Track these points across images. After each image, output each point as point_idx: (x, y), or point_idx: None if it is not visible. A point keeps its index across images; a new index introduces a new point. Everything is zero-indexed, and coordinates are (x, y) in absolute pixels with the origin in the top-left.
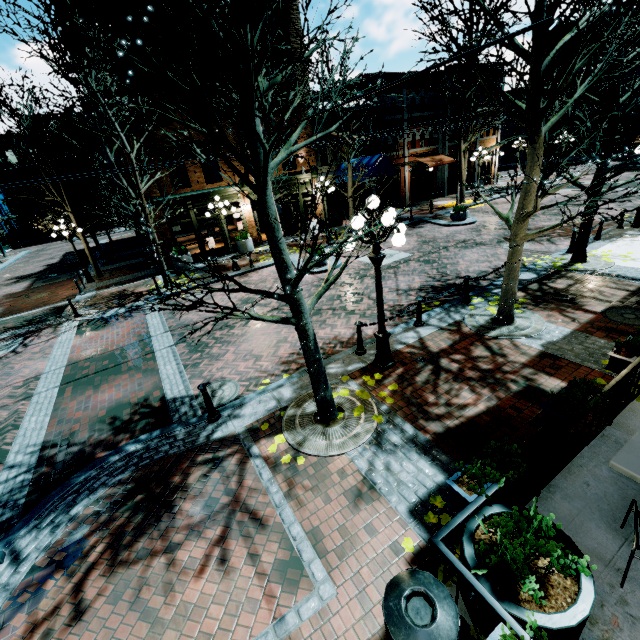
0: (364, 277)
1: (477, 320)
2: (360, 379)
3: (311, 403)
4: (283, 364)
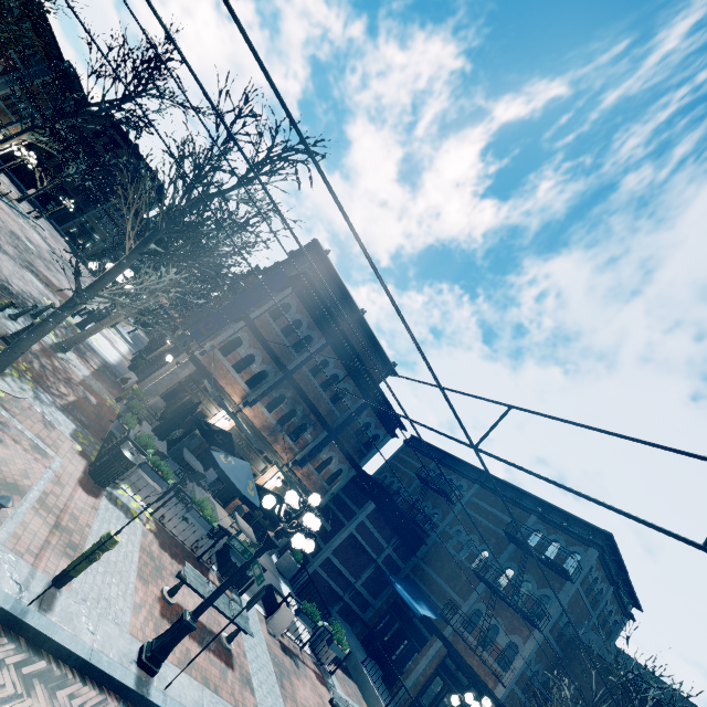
0: None
1: (48, 339)
2: None
3: None
4: None
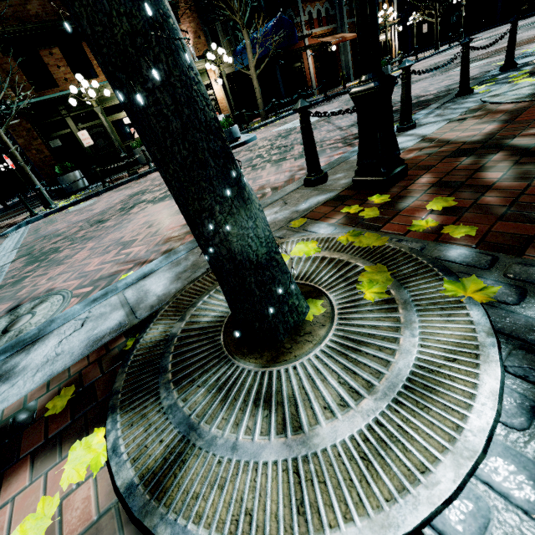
0: (288, 135)
1: (515, 93)
2: (335, 216)
3: (216, 294)
4: (168, 241)
